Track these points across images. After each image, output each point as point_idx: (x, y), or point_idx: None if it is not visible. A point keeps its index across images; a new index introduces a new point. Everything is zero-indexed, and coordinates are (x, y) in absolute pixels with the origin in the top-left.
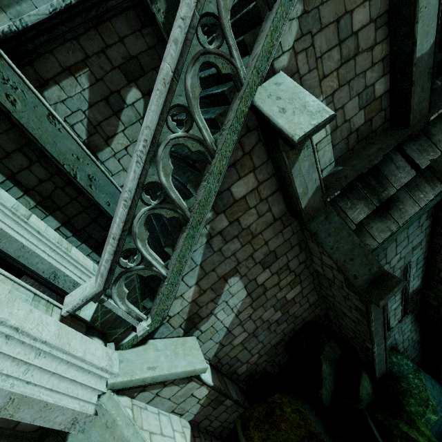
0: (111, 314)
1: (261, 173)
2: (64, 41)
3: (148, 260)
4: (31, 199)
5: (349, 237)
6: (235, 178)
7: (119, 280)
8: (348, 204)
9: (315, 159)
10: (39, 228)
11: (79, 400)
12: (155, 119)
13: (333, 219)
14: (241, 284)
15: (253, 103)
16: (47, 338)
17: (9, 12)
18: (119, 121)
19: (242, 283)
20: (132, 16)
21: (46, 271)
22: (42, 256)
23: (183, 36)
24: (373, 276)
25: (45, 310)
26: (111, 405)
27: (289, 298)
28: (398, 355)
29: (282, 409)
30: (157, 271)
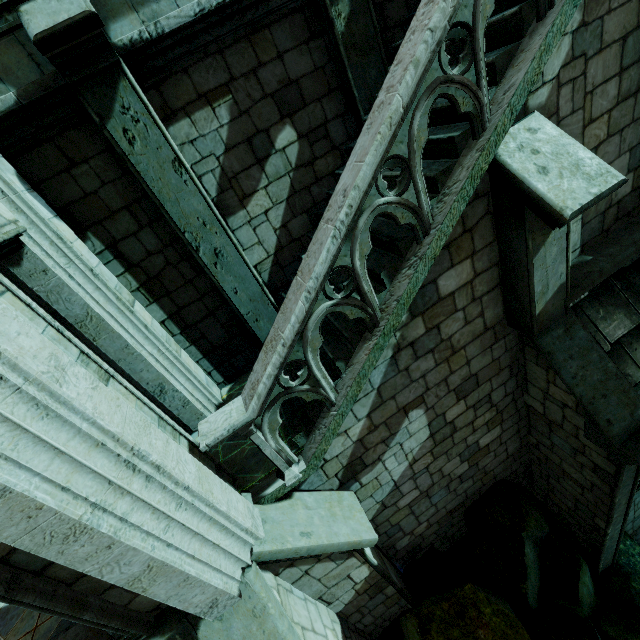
0: (239, 450)
1: (481, 260)
2: (205, 56)
3: (316, 377)
4: (133, 279)
5: (600, 362)
6: (446, 266)
7: (275, 404)
8: (600, 313)
9: (567, 244)
10: (145, 321)
11: (221, 574)
12: (369, 175)
13: (576, 334)
14: (424, 419)
15: (495, 158)
16: (190, 482)
17: (142, 11)
18: (263, 173)
19: (426, 419)
20: (299, 22)
21: (151, 382)
22: (149, 361)
23: (427, 55)
24: (636, 423)
25: (173, 440)
26: (260, 585)
27: (483, 445)
28: (626, 539)
29: (478, 609)
30: (325, 394)
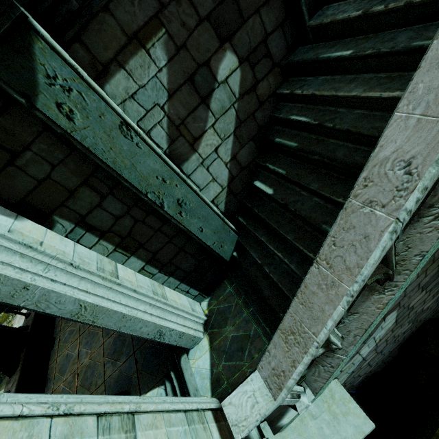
0: (240, 373)
1: None
2: None
3: (331, 342)
4: (108, 243)
5: None
6: None
7: None
8: None
9: None
10: (131, 284)
11: None
12: None
13: None
14: (395, 315)
15: None
16: None
17: None
18: (208, 112)
19: (396, 314)
20: None
21: (151, 332)
22: (145, 319)
23: None
24: None
25: (203, 429)
26: None
27: (425, 308)
28: None
29: None
30: (335, 347)
